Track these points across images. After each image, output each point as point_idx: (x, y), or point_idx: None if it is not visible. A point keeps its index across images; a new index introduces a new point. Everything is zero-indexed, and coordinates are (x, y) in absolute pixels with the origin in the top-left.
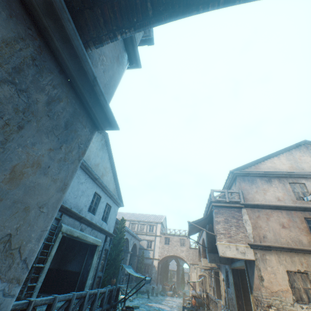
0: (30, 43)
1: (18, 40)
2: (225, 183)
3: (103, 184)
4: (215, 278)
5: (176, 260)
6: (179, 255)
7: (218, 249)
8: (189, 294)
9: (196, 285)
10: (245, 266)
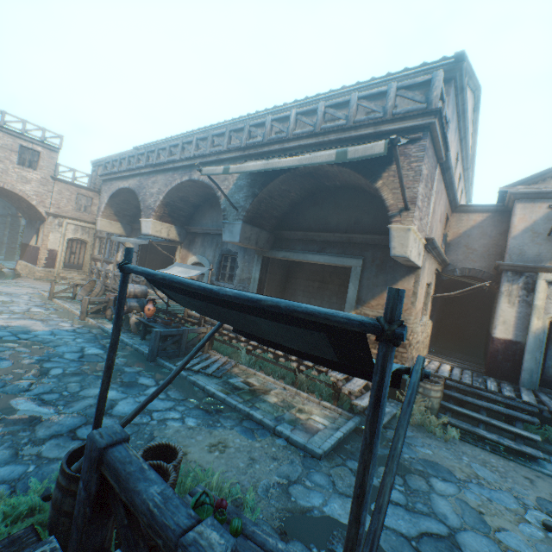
0: None
1: None
2: (384, 77)
3: None
4: (140, 253)
5: None
6: (13, 190)
7: (408, 243)
8: (28, 271)
9: (57, 257)
10: (361, 268)
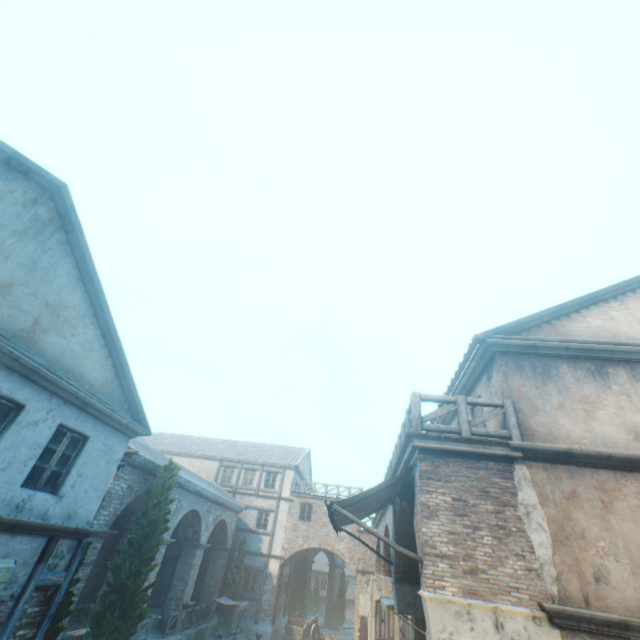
0: None
1: None
2: (457, 376)
3: (30, 362)
4: (414, 621)
5: (328, 553)
6: (332, 549)
7: (429, 623)
8: None
9: (368, 626)
10: None
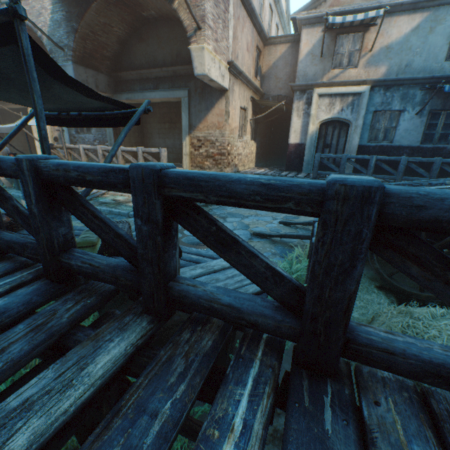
0: None
1: None
2: None
3: None
4: None
5: None
6: None
7: (204, 61)
8: None
9: None
10: (188, 98)
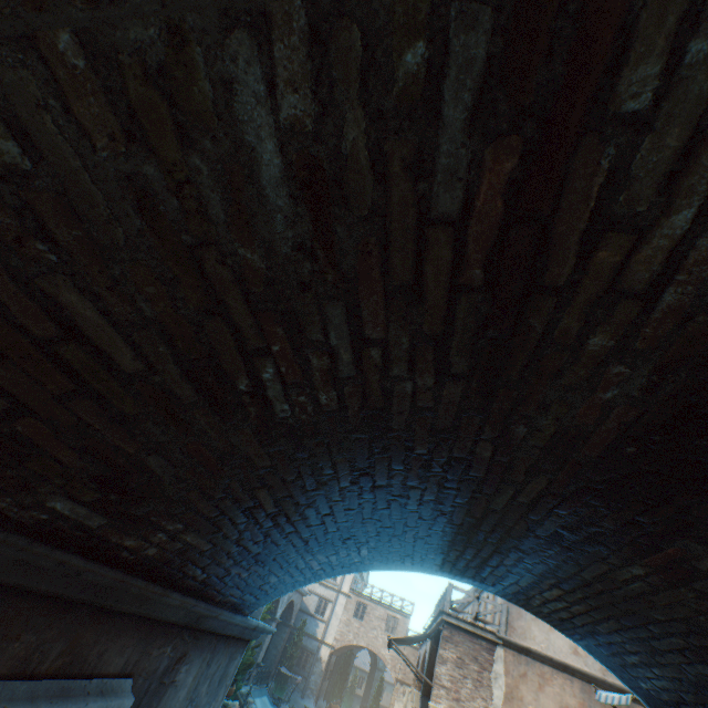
0: (209, 652)
1: (202, 663)
2: None
3: None
4: None
5: (371, 652)
6: (378, 652)
7: None
8: None
9: None
10: None
